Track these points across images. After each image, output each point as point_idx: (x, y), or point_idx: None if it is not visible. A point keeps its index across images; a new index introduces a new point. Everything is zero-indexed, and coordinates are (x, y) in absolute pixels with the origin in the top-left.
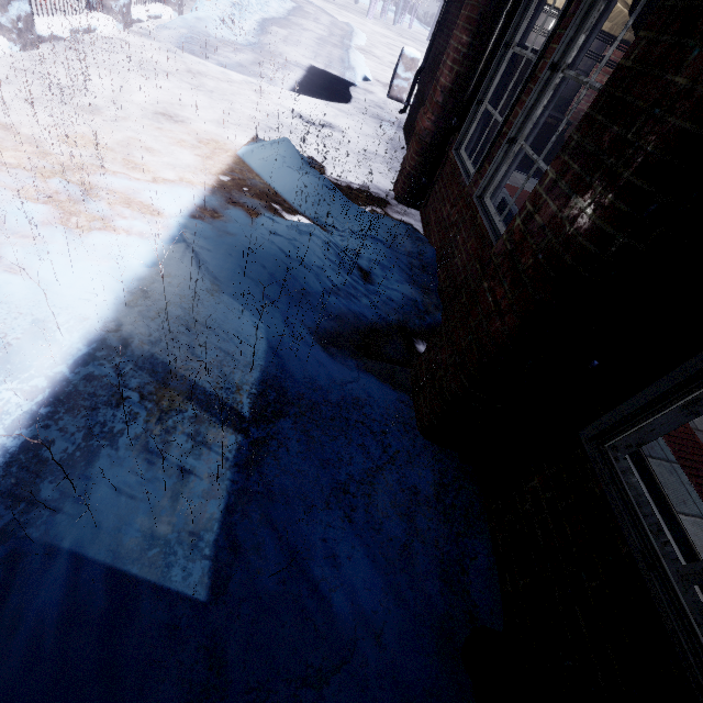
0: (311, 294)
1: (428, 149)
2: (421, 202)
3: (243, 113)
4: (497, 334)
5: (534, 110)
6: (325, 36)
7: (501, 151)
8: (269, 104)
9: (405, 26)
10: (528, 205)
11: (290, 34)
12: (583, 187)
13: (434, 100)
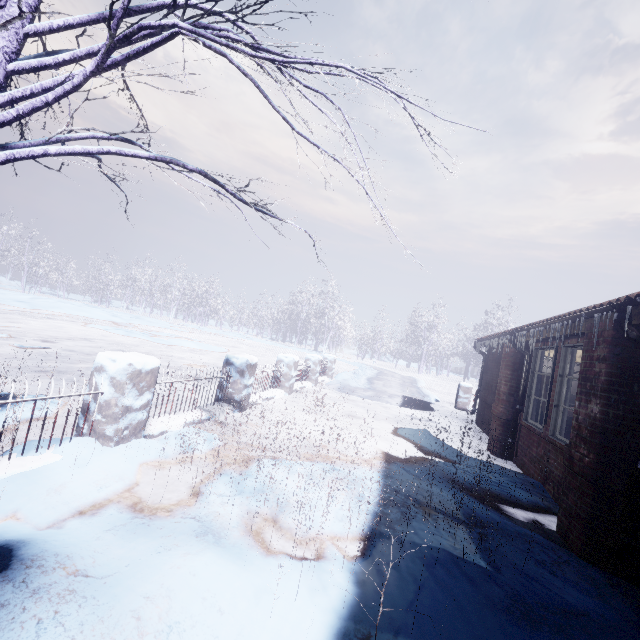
0: (468, 488)
1: (506, 422)
2: (511, 455)
3: (382, 415)
4: (588, 464)
5: (561, 392)
6: (402, 383)
7: (553, 411)
8: (392, 412)
9: (444, 375)
10: (574, 415)
11: (385, 383)
12: (589, 401)
13: (500, 398)
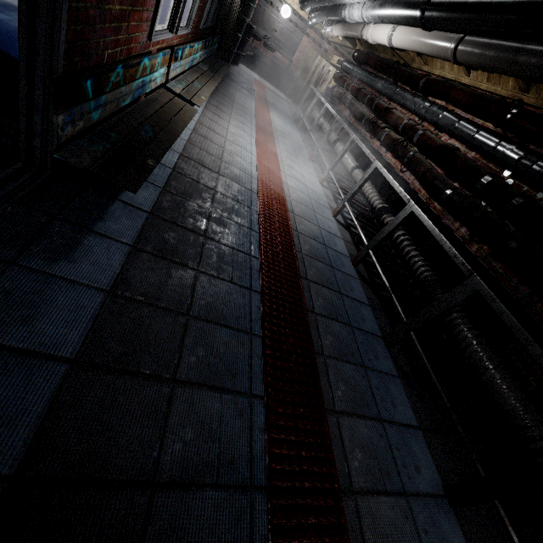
0: None
1: None
2: None
3: None
4: None
5: None
6: None
7: None
8: None
9: None
10: None
11: None
12: None
13: None
